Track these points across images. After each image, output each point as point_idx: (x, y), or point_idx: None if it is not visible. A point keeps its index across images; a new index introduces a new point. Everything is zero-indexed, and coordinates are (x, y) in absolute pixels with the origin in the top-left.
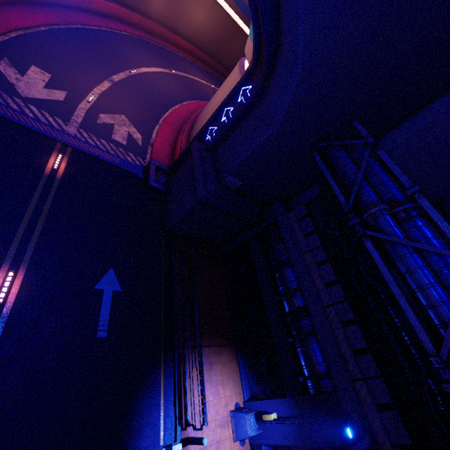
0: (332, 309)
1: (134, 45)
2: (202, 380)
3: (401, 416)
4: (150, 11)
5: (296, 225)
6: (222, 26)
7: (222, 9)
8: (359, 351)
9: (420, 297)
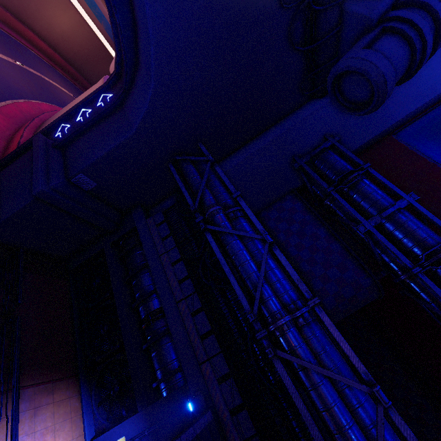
0: (184, 302)
1: None
2: (14, 429)
3: (235, 381)
4: None
5: (154, 230)
6: (91, 46)
7: (92, 31)
8: (205, 335)
9: (242, 272)
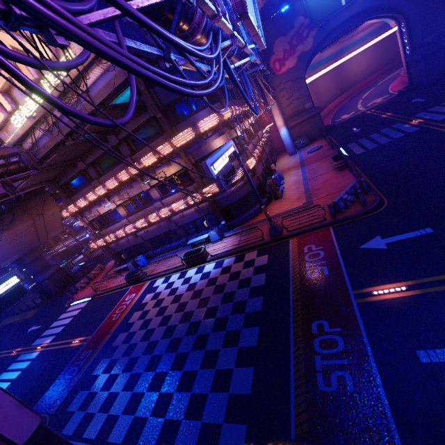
0: None
1: (352, 99)
2: None
3: None
4: (345, 89)
5: None
6: (376, 51)
7: (369, 47)
8: None
9: None
